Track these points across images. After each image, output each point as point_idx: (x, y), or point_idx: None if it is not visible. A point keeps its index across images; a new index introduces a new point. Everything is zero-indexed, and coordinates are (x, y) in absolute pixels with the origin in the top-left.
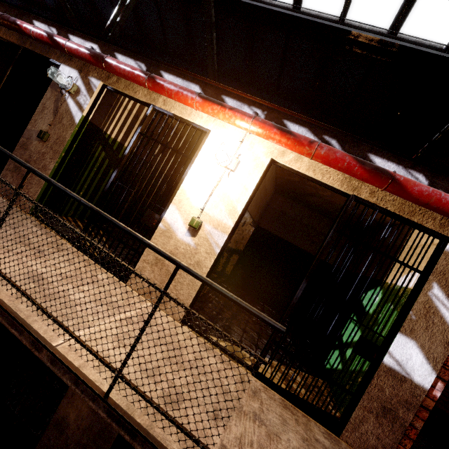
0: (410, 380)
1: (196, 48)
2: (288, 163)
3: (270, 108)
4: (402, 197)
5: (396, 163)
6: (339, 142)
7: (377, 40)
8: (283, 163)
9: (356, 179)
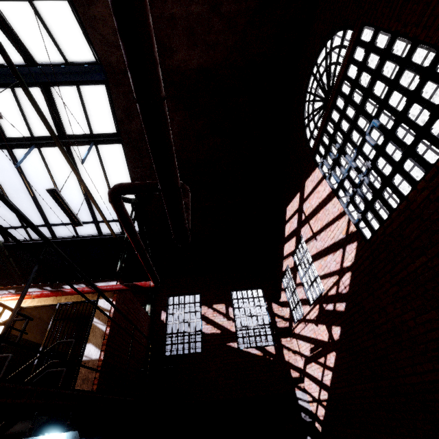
0: (91, 360)
1: (3, 268)
2: (28, 304)
3: (18, 287)
4: (70, 295)
5: (73, 285)
6: (51, 287)
7: (93, 238)
8: (26, 305)
9: (59, 297)
